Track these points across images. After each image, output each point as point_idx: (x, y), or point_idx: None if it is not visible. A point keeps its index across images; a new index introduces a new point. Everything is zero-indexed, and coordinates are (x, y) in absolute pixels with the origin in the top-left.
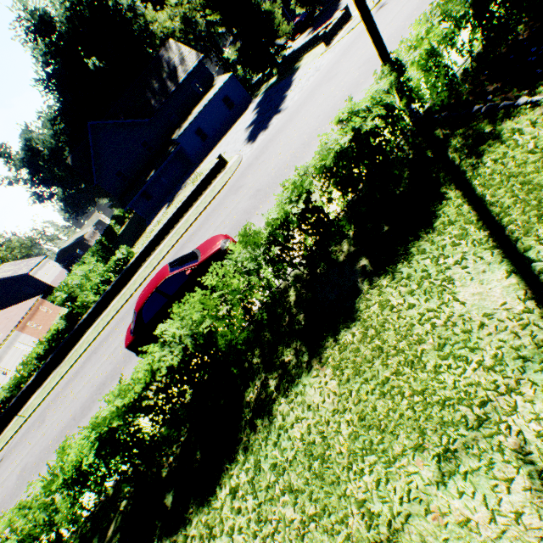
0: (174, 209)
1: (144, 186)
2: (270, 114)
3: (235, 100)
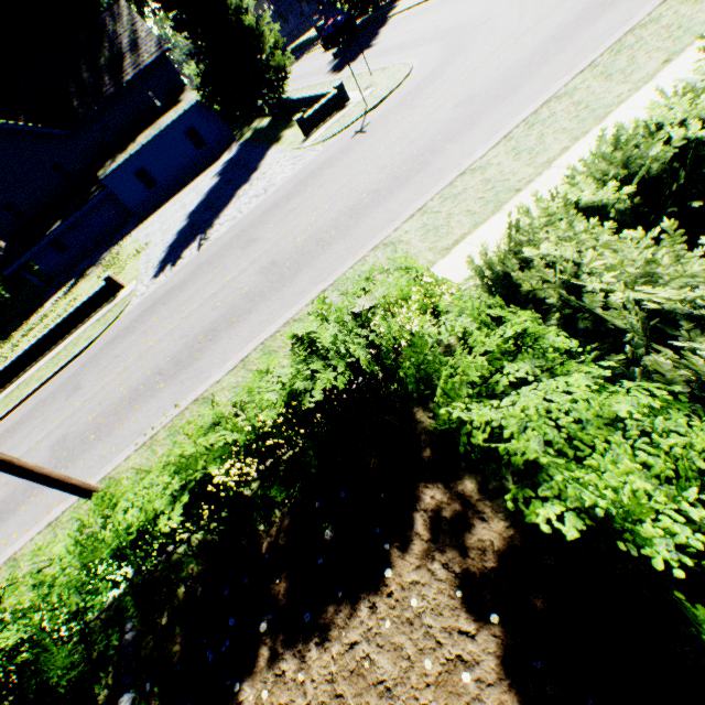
0: (63, 309)
1: (42, 242)
2: (204, 221)
3: (207, 136)
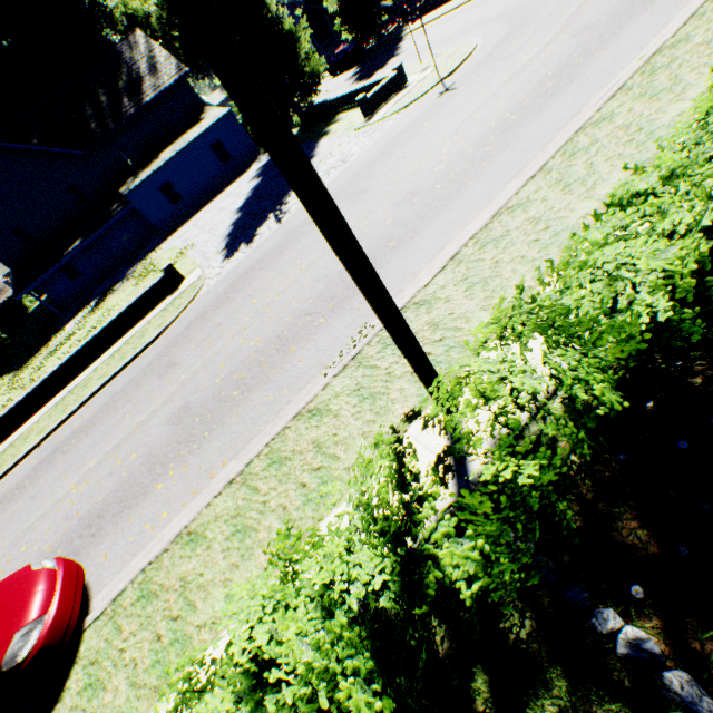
0: (96, 322)
1: (59, 262)
2: (267, 206)
3: (232, 150)
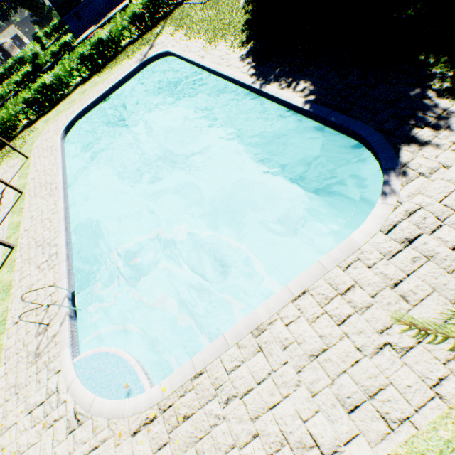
0: None
1: (78, 6)
2: None
3: None
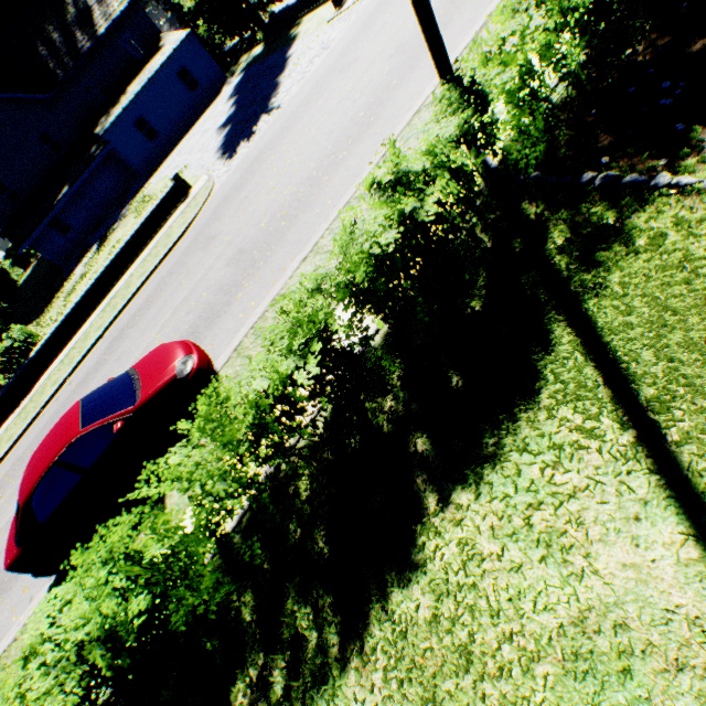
0: (108, 255)
1: (52, 212)
2: (255, 110)
3: (199, 76)
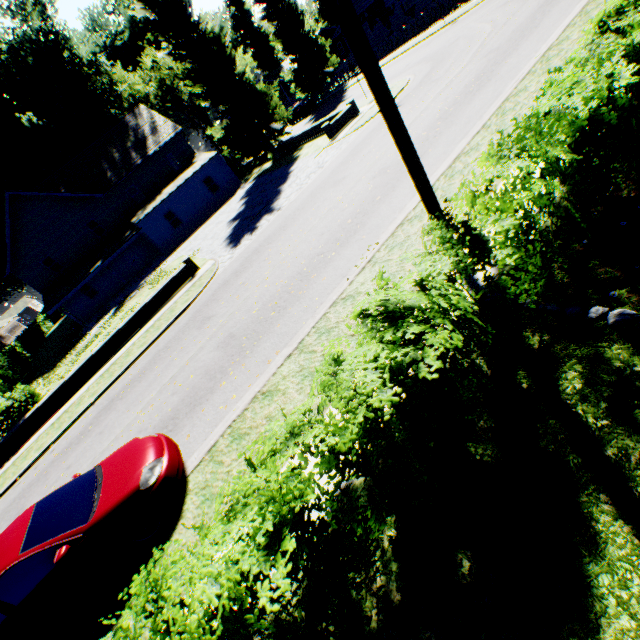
0: (120, 320)
1: (83, 281)
2: (260, 209)
3: (220, 182)
